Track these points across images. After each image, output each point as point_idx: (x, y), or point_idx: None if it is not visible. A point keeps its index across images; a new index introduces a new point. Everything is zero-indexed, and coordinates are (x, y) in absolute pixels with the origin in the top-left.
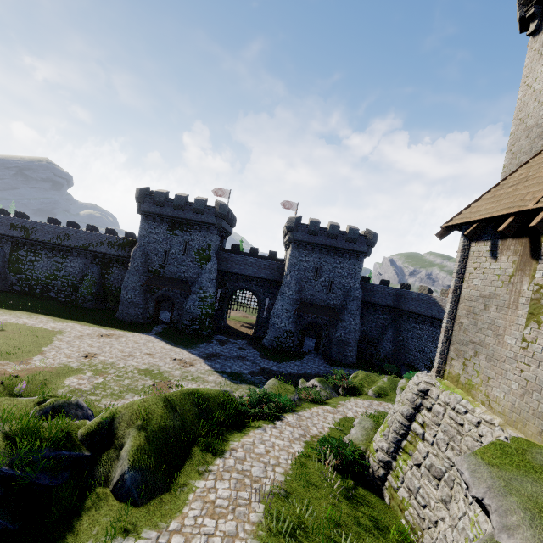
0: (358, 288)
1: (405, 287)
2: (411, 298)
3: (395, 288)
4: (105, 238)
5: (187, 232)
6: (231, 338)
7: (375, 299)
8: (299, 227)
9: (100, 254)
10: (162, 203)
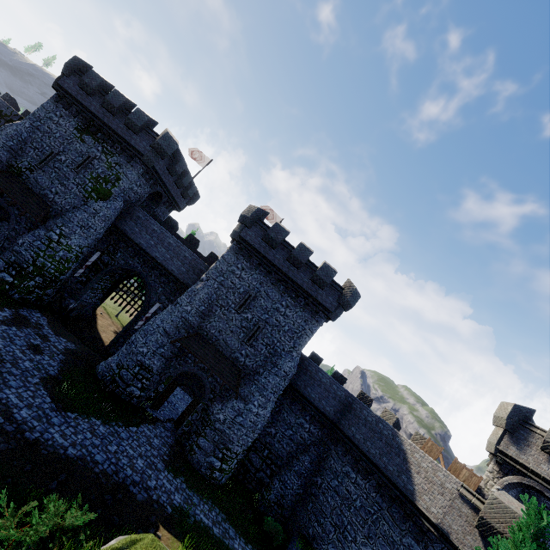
0: (293, 360)
1: (364, 400)
2: (365, 420)
3: (348, 392)
4: None
5: (100, 145)
6: (52, 328)
7: (311, 391)
8: (256, 224)
9: None
10: (91, 88)
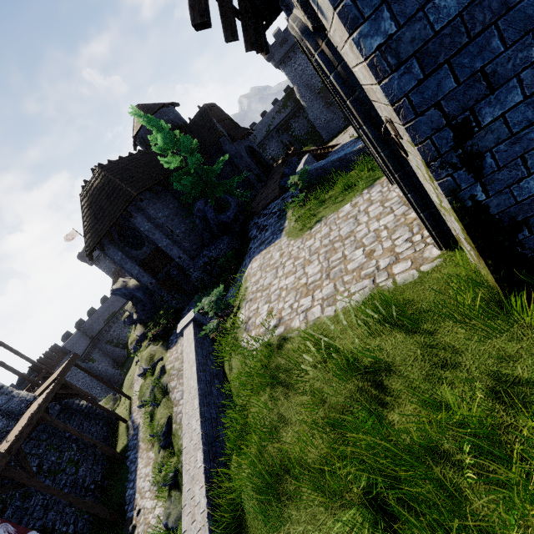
0: None
1: None
2: None
3: None
4: (272, 113)
5: None
6: None
7: None
8: None
9: (279, 126)
10: (284, 38)
